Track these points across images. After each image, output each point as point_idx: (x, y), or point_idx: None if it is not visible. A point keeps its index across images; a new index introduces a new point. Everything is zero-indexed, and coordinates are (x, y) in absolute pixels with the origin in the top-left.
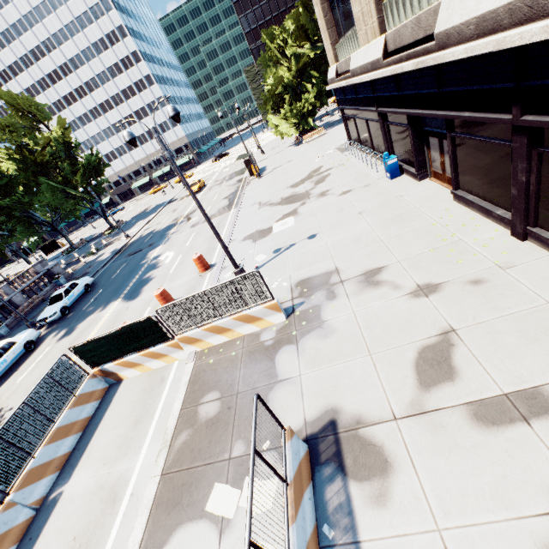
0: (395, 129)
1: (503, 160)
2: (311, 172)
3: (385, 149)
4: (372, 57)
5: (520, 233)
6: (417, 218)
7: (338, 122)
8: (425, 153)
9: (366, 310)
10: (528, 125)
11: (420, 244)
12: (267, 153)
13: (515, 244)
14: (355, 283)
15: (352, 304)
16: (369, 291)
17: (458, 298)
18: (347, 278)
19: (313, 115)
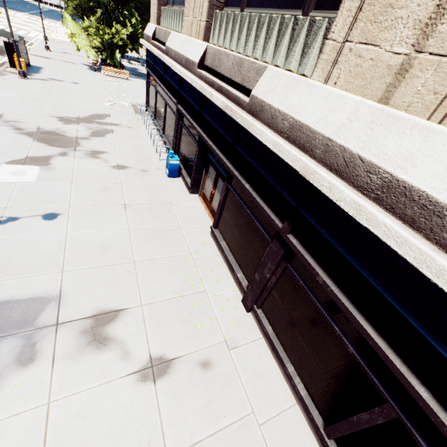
0: (186, 134)
1: (257, 241)
2: (94, 115)
3: (173, 144)
4: (189, 54)
5: (248, 306)
6: (177, 242)
7: (145, 76)
8: (203, 174)
9: (71, 400)
10: (291, 247)
11: (170, 285)
12: (53, 52)
13: (242, 315)
14: (76, 333)
15: (55, 382)
16: (89, 355)
17: (185, 392)
18: (69, 319)
19: (122, 52)
